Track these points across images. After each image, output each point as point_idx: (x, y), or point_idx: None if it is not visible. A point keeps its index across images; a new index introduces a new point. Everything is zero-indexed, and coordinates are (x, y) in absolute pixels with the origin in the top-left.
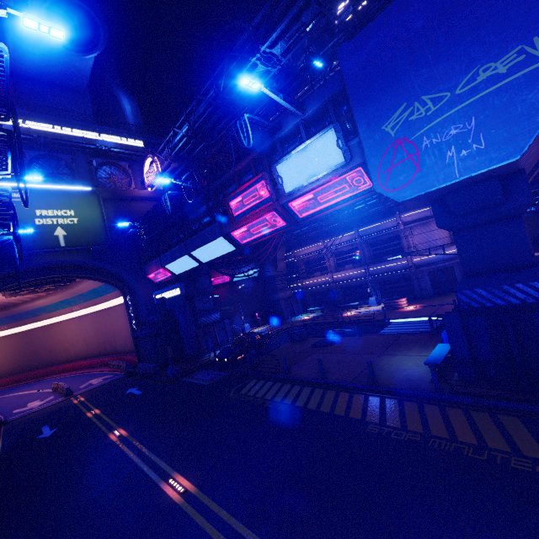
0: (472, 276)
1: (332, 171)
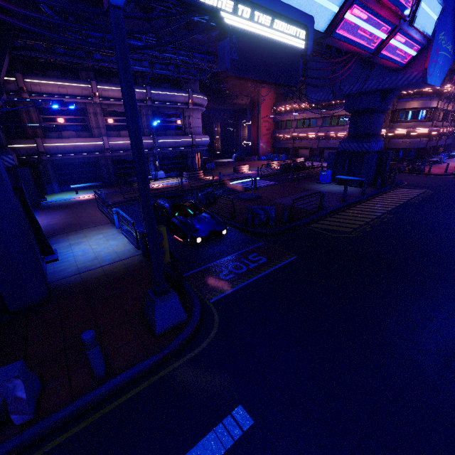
0: (372, 137)
1: (427, 36)
